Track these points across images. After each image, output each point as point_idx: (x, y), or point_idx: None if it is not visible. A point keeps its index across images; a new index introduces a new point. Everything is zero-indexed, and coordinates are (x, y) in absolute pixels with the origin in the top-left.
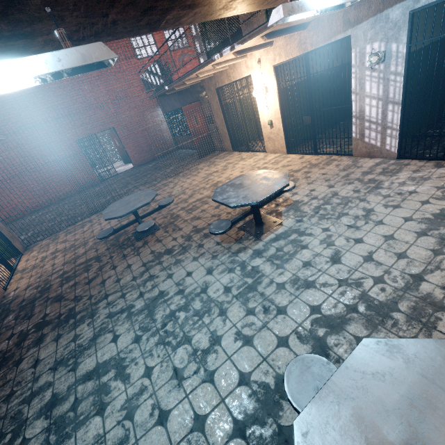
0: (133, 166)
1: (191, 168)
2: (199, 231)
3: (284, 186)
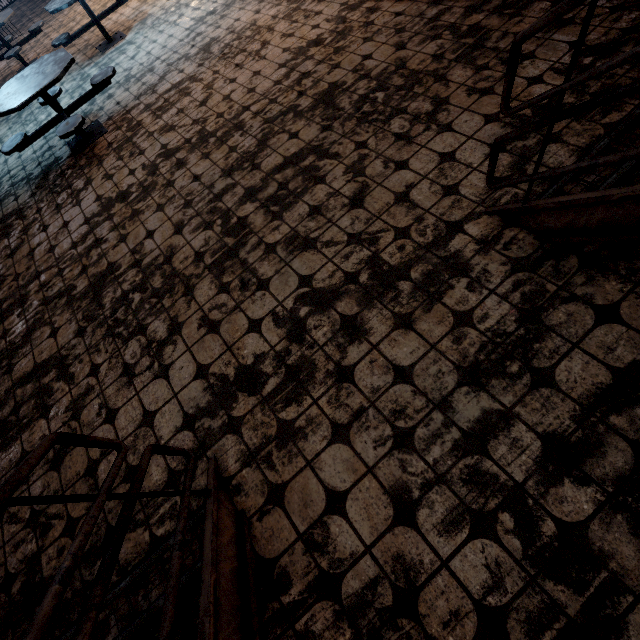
0: None
1: None
2: None
3: None
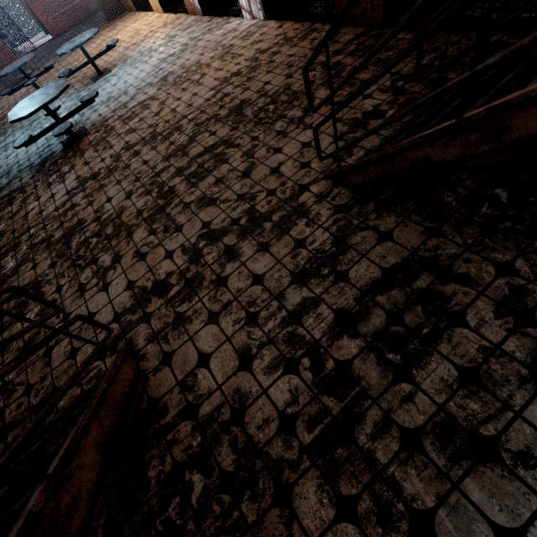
0: (52, 37)
1: (96, 35)
2: (71, 85)
3: (88, 39)
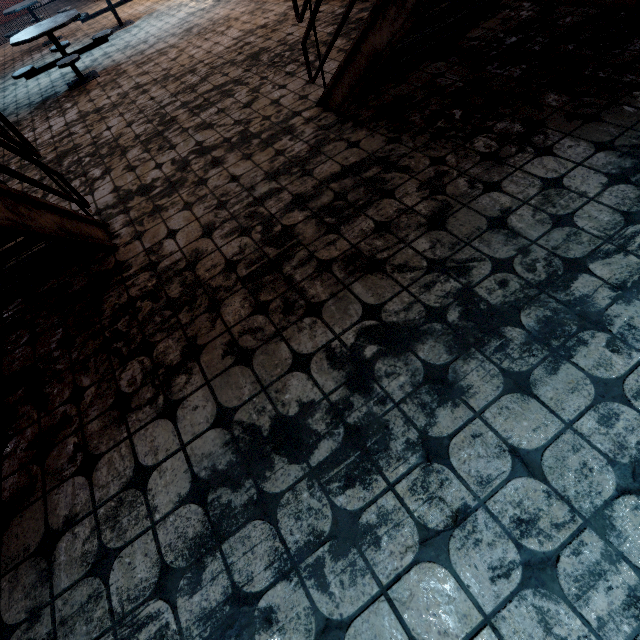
0: None
1: None
2: (86, 35)
3: None
